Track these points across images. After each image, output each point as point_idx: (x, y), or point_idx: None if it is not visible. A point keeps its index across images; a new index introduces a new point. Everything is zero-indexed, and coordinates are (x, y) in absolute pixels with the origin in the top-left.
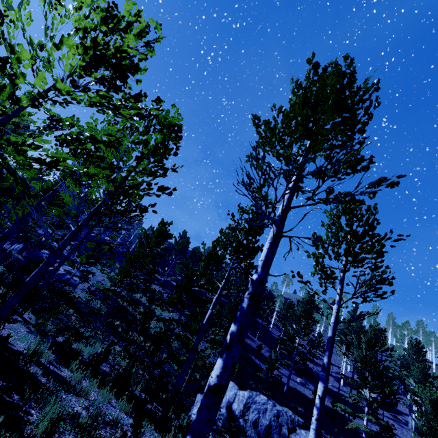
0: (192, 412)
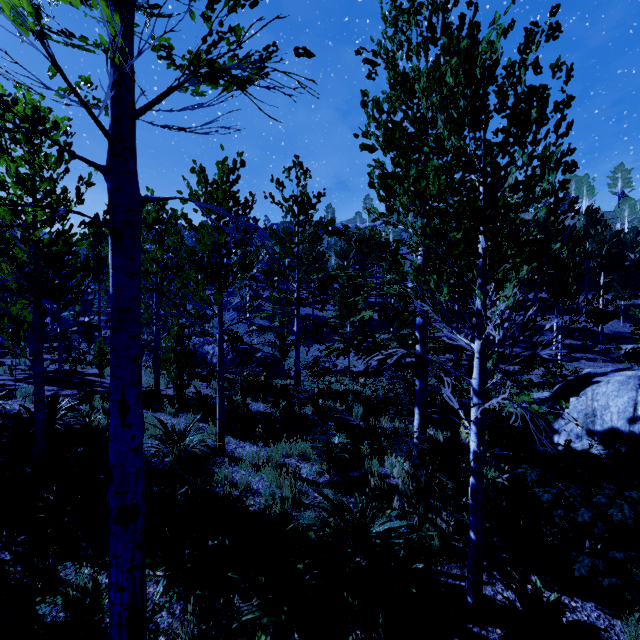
0: None
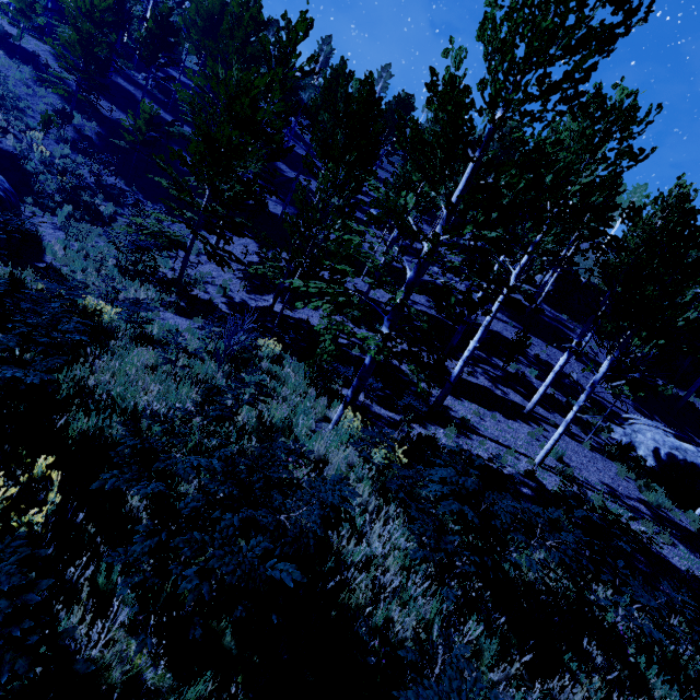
0: None
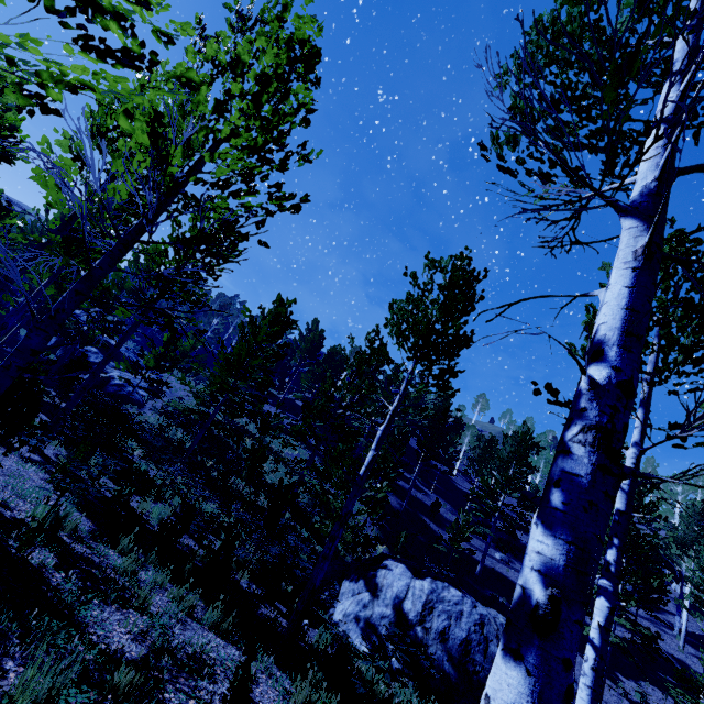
0: (336, 609)
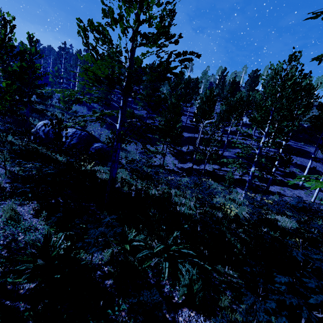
0: None
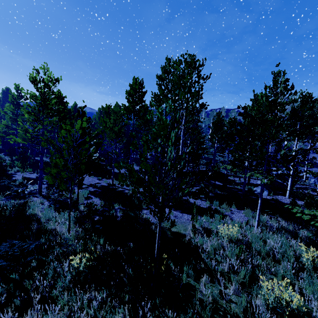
0: None
